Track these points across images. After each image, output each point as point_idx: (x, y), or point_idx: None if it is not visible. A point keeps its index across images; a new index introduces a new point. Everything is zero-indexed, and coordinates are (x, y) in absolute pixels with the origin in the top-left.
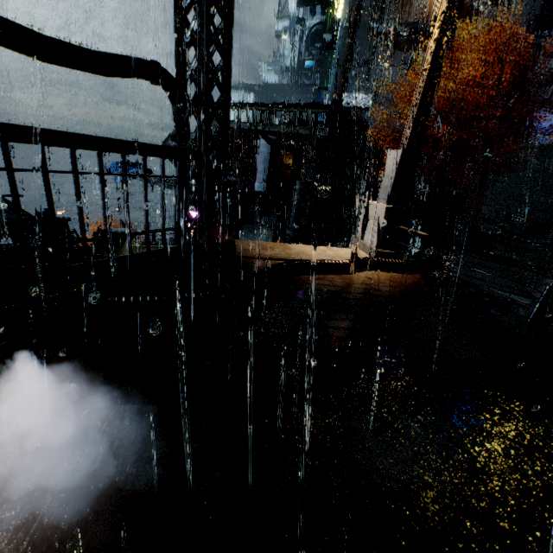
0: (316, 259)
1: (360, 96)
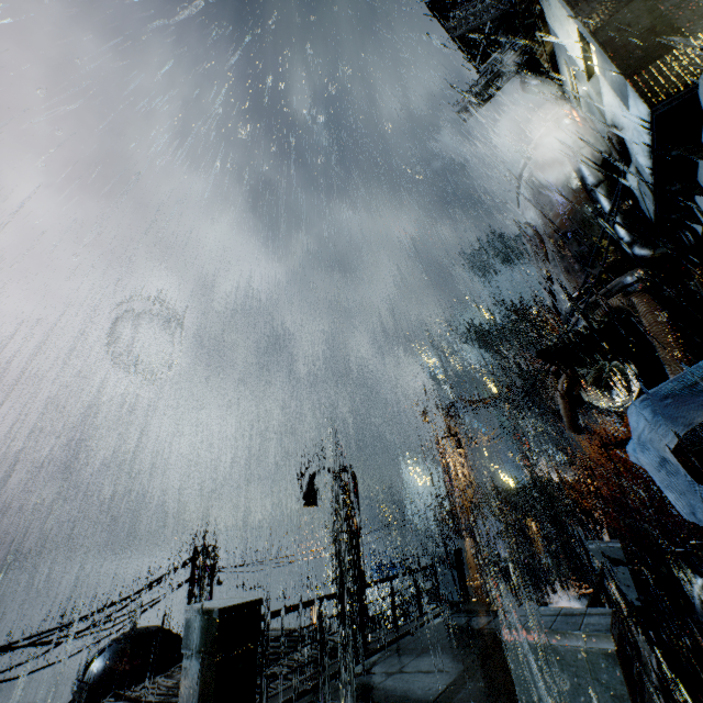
0: None
1: (551, 456)
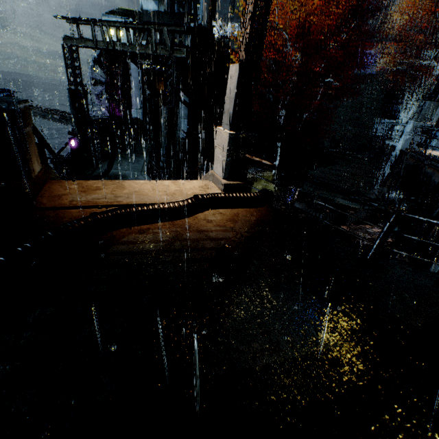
0: (139, 206)
1: (228, 25)
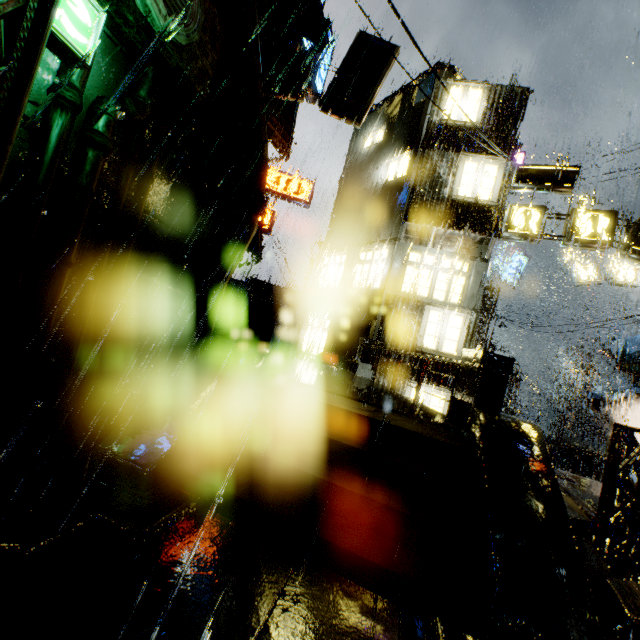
0: None
1: None
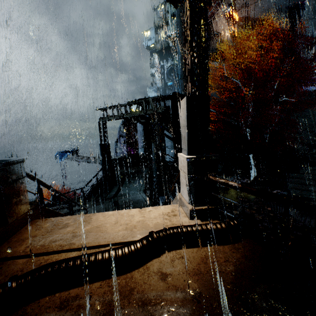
0: (72, 259)
1: None
